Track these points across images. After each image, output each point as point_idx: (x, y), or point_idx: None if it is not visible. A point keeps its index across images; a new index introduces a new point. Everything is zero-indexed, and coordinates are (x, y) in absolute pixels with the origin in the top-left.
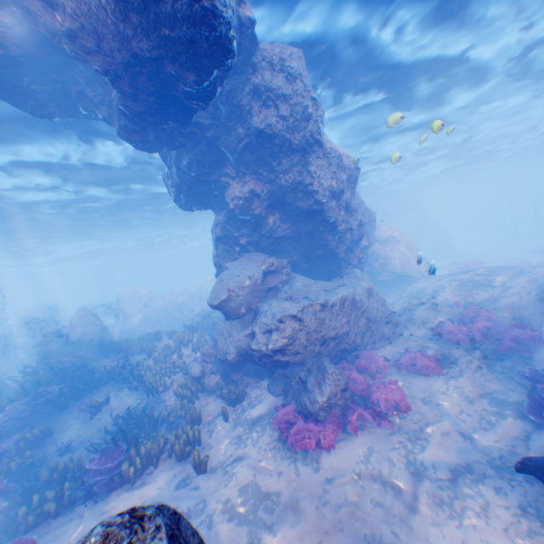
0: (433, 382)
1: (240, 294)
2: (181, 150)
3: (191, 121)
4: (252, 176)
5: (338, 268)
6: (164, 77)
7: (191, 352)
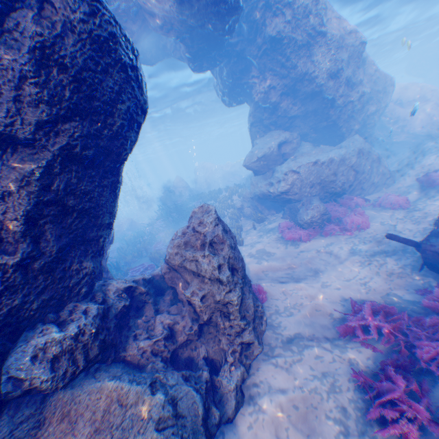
0: (396, 213)
1: (263, 160)
2: (221, 66)
3: (224, 47)
4: (269, 74)
5: (341, 135)
6: (206, 29)
7: (238, 199)
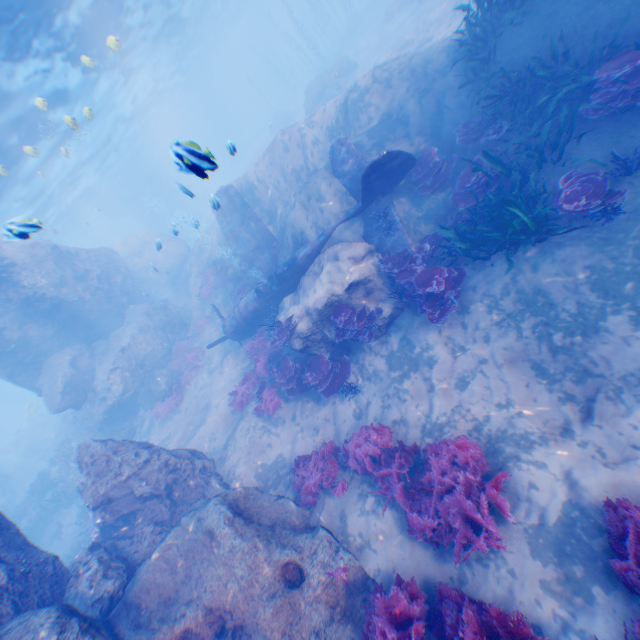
0: (211, 328)
1: (71, 389)
2: None
3: None
4: None
5: (119, 313)
6: None
7: None
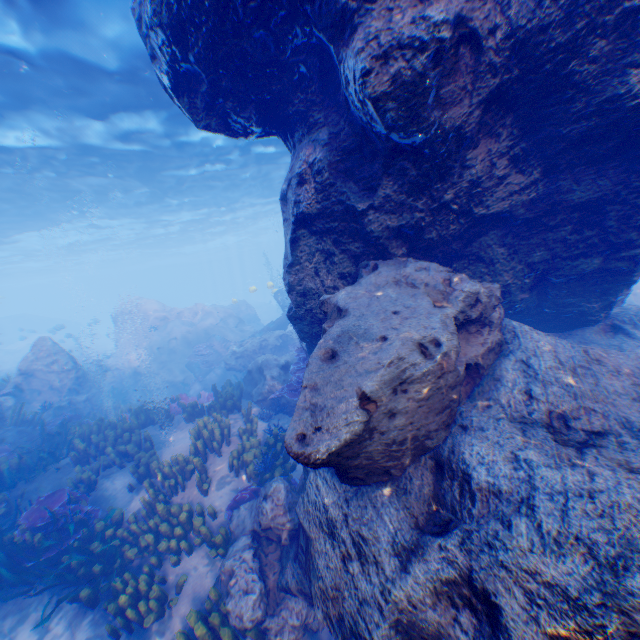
0: None
1: (398, 407)
2: None
3: None
4: None
5: (605, 305)
6: None
7: (228, 474)
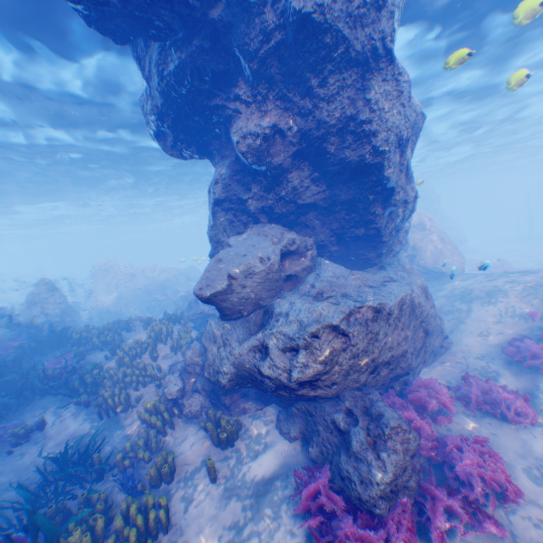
0: (530, 437)
1: (246, 283)
2: (167, 44)
3: None
4: (277, 103)
5: (378, 255)
6: None
7: (170, 352)
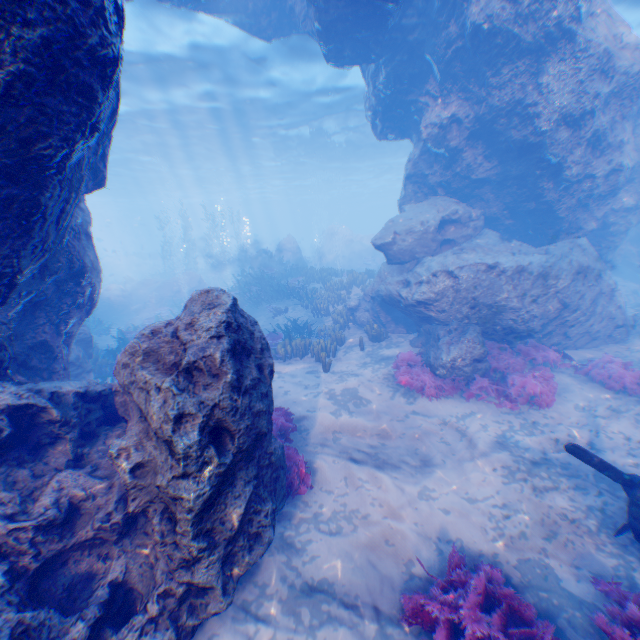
0: (612, 397)
1: (407, 241)
2: (379, 64)
3: (387, 26)
4: (457, 94)
5: (555, 233)
6: None
7: (360, 294)
